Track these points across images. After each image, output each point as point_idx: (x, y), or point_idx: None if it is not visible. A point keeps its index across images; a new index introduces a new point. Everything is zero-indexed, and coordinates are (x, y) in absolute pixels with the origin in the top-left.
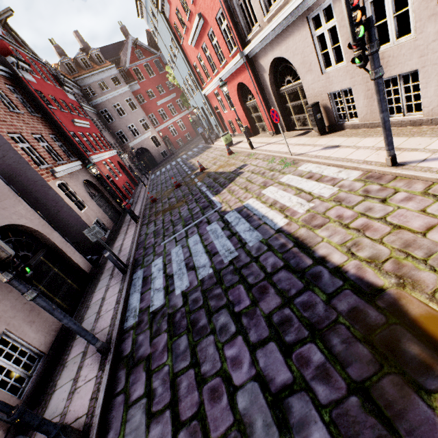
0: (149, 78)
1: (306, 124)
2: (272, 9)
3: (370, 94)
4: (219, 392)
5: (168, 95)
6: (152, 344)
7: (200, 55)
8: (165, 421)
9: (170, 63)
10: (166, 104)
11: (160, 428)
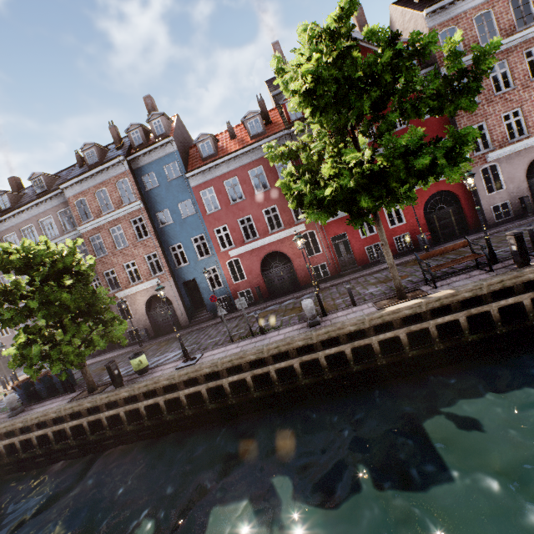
0: None
1: None
2: None
3: None
4: None
5: None
6: None
7: None
8: None
9: None
10: None
11: None
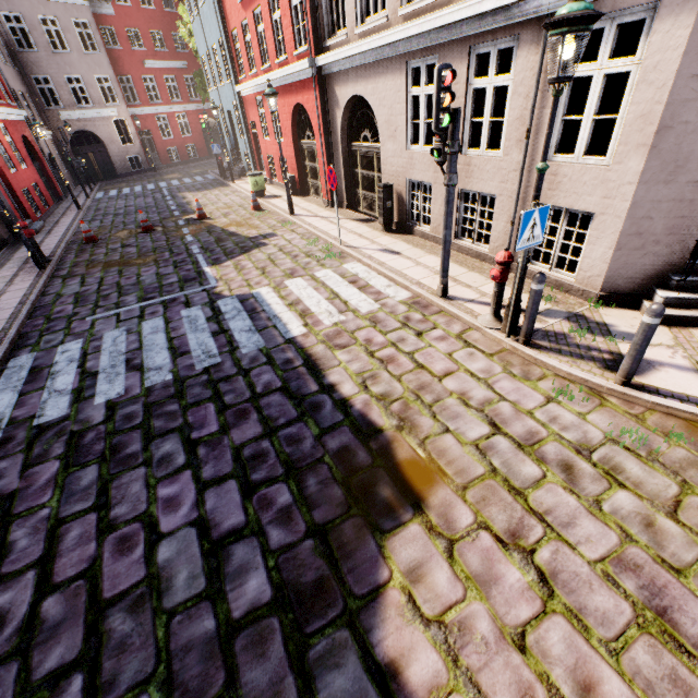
0: (140, 6)
1: (373, 208)
2: (369, 23)
3: None
4: (133, 542)
5: (172, 59)
6: (24, 476)
7: (247, 23)
8: (22, 586)
9: (189, 4)
10: (164, 73)
11: (10, 595)
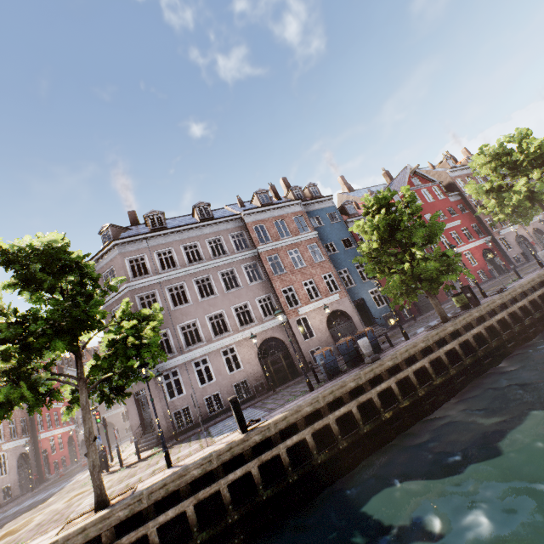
0: None
1: None
2: None
3: None
4: None
5: None
6: None
7: None
8: None
9: None
10: None
11: None
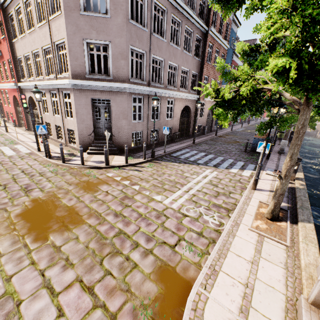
0: None
1: None
2: (30, 79)
3: (54, 128)
4: None
5: None
6: None
7: None
8: None
9: None
10: None
11: None
